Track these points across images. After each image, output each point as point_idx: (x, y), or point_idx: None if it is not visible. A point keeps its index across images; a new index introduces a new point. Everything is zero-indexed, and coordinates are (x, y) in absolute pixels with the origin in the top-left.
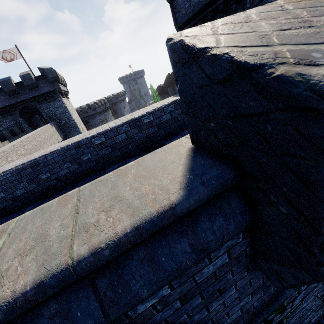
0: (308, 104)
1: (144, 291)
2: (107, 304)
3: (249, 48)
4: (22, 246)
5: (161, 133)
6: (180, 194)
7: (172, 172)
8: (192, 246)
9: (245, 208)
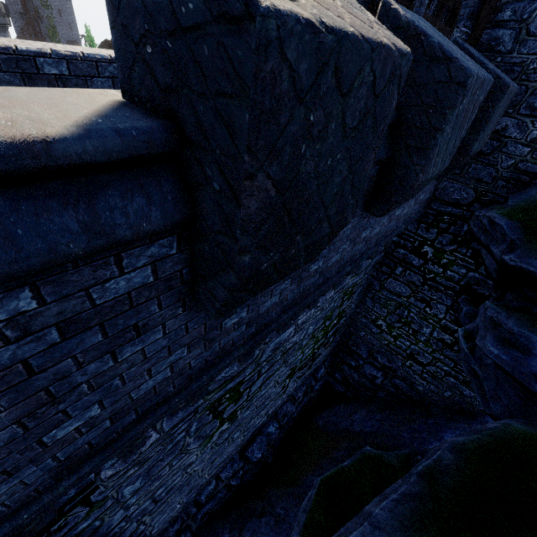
0: (234, 10)
1: None
2: None
3: None
4: None
5: None
6: (68, 129)
7: (66, 111)
8: (83, 224)
9: (181, 197)
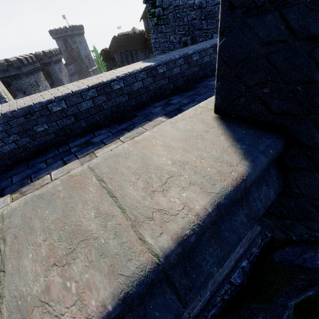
0: None
1: (214, 269)
2: (183, 293)
3: None
4: (46, 253)
5: (132, 103)
6: (246, 165)
7: (215, 142)
8: (247, 216)
9: (279, 176)
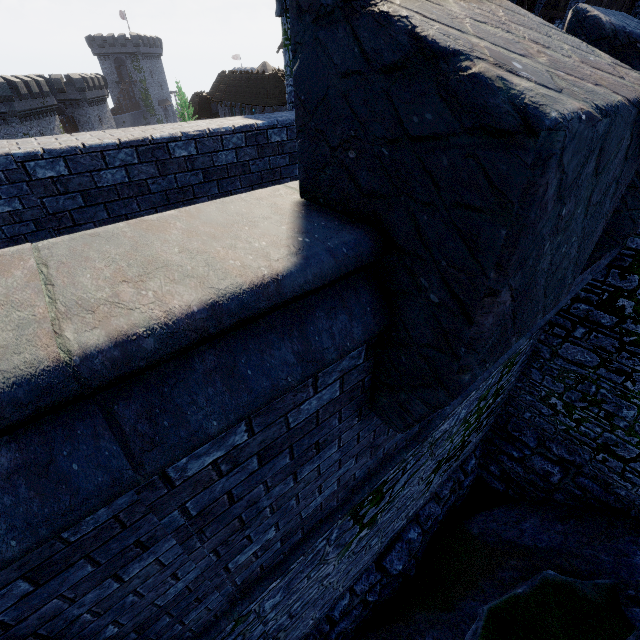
0: (503, 123)
1: (213, 423)
2: (138, 447)
3: (437, 24)
4: None
5: (211, 190)
6: (291, 261)
7: (269, 232)
8: (298, 354)
9: (379, 306)
